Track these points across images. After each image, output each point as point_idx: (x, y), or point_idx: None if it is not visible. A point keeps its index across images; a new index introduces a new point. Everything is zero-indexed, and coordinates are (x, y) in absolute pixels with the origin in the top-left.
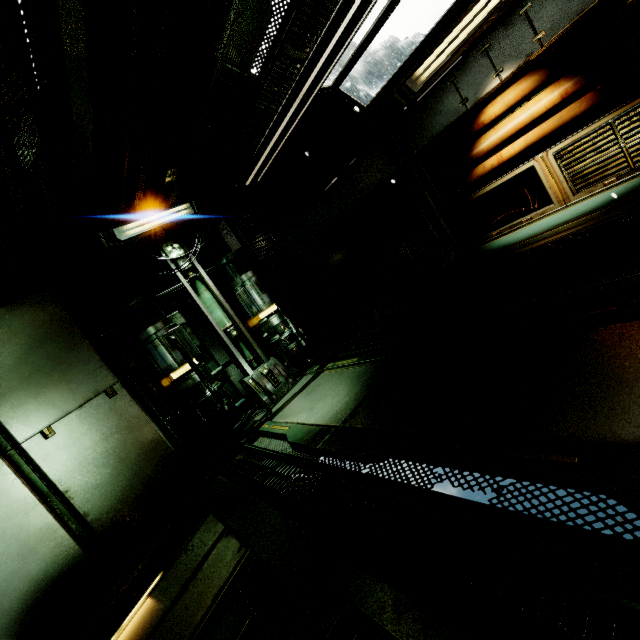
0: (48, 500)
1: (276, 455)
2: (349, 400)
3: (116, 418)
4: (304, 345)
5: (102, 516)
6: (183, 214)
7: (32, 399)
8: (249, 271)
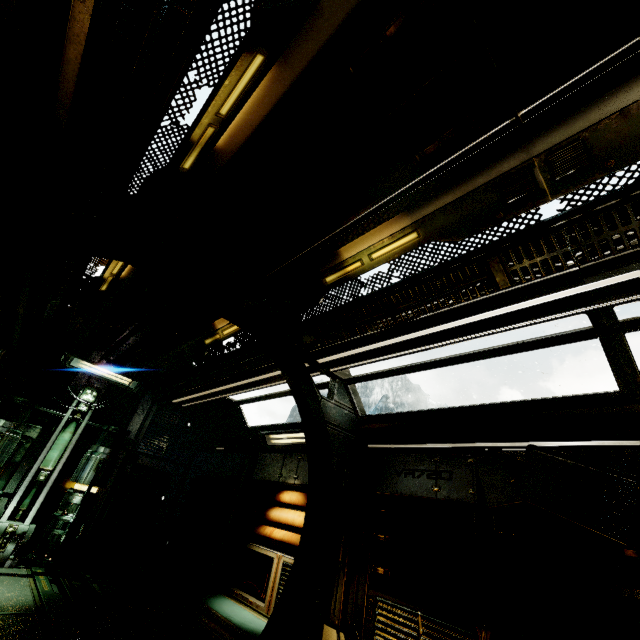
0: None
1: None
2: None
3: None
4: (61, 540)
5: None
6: (124, 382)
7: None
8: (108, 448)
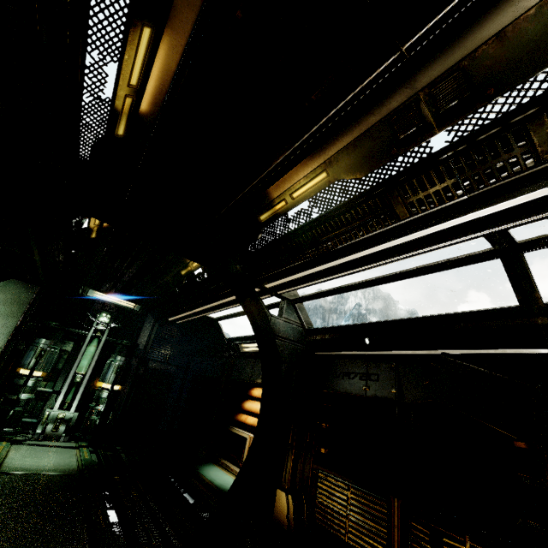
0: None
1: None
2: (31, 468)
3: None
4: (96, 423)
5: None
6: (130, 306)
7: None
8: (123, 357)
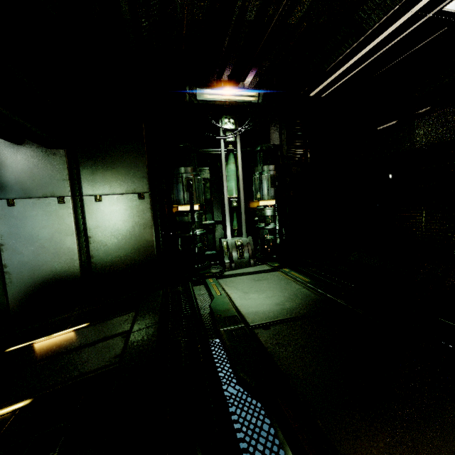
0: (79, 235)
1: (195, 308)
2: (275, 310)
3: (136, 213)
4: (278, 242)
5: (99, 263)
6: (250, 99)
7: (101, 174)
8: (271, 165)
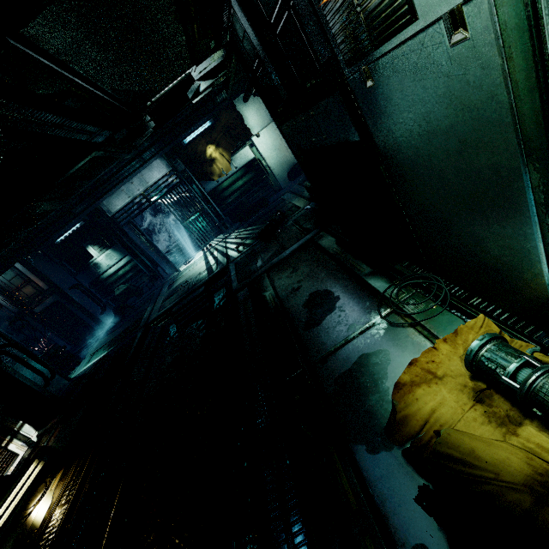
0: None
1: None
2: None
3: None
4: None
5: None
6: None
7: None
8: None
